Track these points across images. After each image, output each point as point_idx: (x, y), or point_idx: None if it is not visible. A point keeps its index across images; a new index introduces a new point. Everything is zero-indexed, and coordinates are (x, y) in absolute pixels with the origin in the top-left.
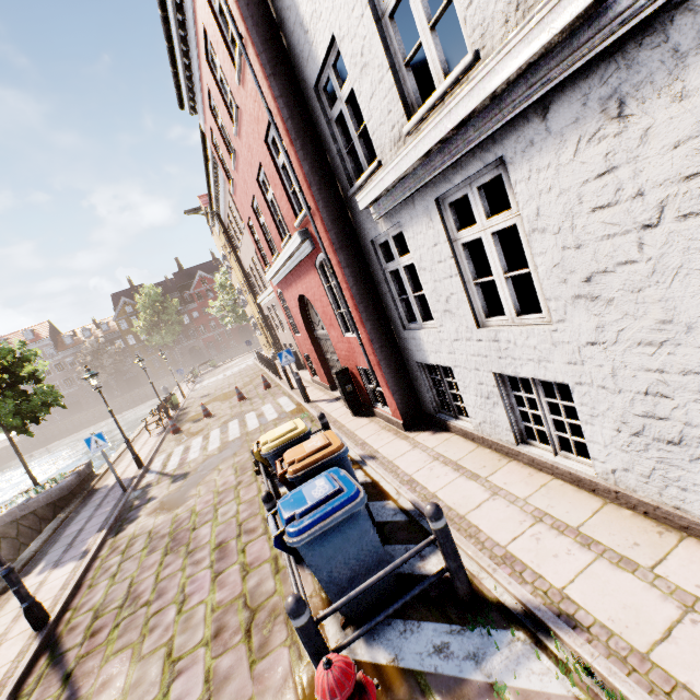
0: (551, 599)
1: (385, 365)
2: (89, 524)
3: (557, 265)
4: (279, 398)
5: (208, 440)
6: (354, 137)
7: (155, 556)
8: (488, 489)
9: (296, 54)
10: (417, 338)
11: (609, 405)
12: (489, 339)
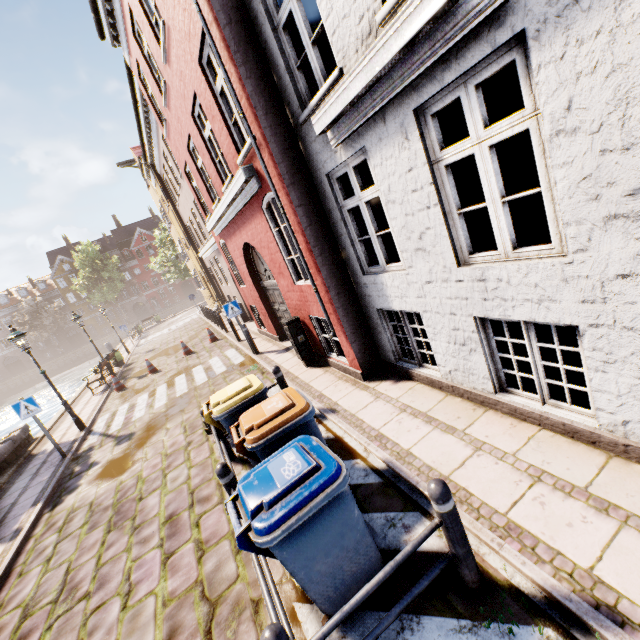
0: (581, 585)
1: (343, 313)
2: (23, 497)
3: (588, 177)
4: (226, 351)
5: (154, 396)
6: (307, 44)
7: (97, 533)
8: (469, 443)
9: None
10: (379, 283)
11: (636, 349)
12: (473, 279)
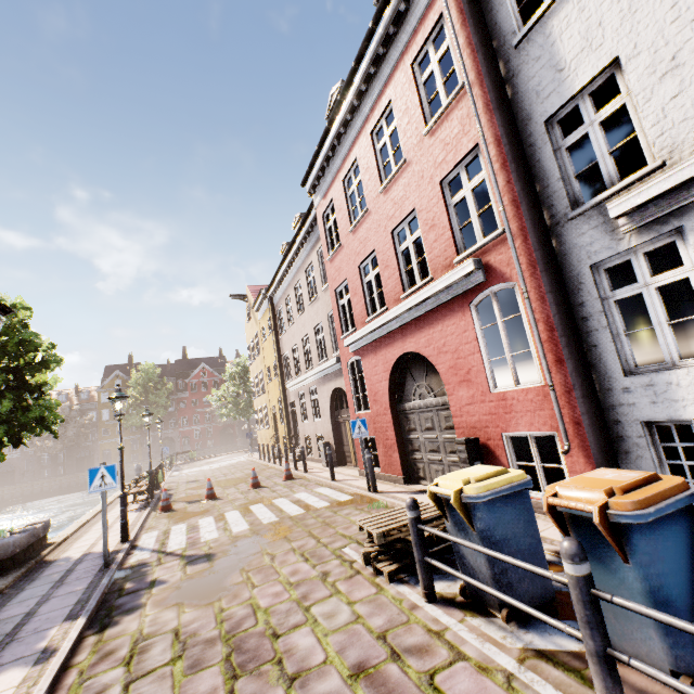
0: None
1: (587, 422)
2: (45, 606)
3: None
4: (316, 488)
5: (225, 520)
6: (602, 155)
7: (209, 676)
8: None
9: (527, 97)
10: (660, 383)
11: None
12: None
